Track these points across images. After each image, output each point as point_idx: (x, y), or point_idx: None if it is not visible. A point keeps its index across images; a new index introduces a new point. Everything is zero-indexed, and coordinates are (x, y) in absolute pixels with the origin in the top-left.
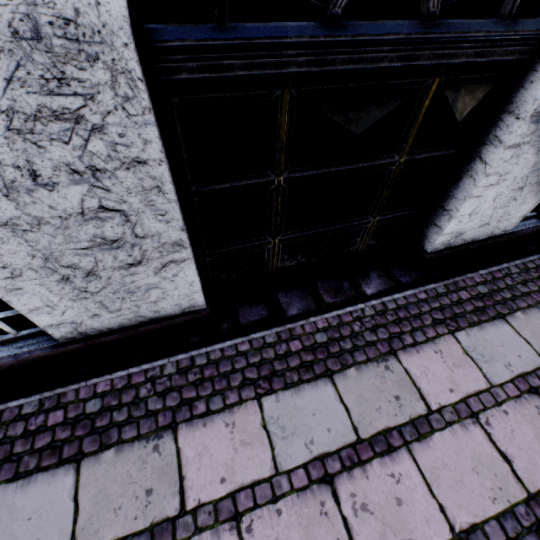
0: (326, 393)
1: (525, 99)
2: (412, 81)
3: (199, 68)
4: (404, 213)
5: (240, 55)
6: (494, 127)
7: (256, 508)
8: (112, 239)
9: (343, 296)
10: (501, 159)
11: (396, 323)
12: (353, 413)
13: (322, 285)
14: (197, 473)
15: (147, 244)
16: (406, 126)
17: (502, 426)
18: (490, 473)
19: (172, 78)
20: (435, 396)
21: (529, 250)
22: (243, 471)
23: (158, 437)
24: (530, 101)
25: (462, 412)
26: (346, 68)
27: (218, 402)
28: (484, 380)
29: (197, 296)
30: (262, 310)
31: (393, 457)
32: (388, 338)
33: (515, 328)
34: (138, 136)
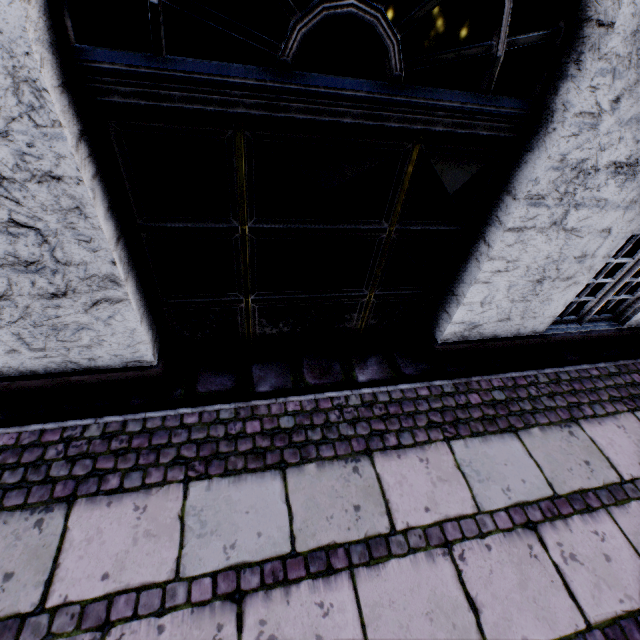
0: (271, 489)
1: (520, 180)
2: (387, 143)
3: (133, 94)
4: (408, 291)
5: (178, 87)
6: (496, 207)
7: (134, 619)
8: (28, 260)
9: (329, 379)
10: (503, 242)
11: (382, 419)
12: (296, 518)
13: (309, 363)
14: (76, 562)
15: (71, 273)
16: (391, 191)
17: (479, 564)
18: (448, 623)
19: (103, 99)
20: (405, 514)
21: (567, 359)
22: (135, 568)
23: (47, 510)
24: (524, 182)
25: (434, 538)
26: (303, 118)
27: (135, 479)
28: (472, 504)
29: (142, 348)
30: (229, 380)
31: (329, 582)
32: (368, 435)
33: (527, 447)
34: (50, 149)
